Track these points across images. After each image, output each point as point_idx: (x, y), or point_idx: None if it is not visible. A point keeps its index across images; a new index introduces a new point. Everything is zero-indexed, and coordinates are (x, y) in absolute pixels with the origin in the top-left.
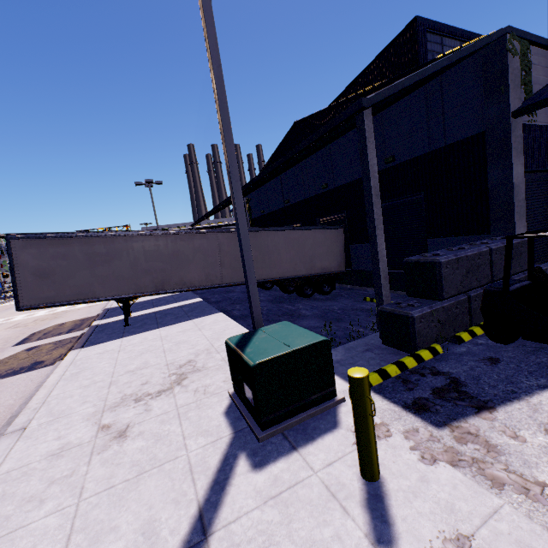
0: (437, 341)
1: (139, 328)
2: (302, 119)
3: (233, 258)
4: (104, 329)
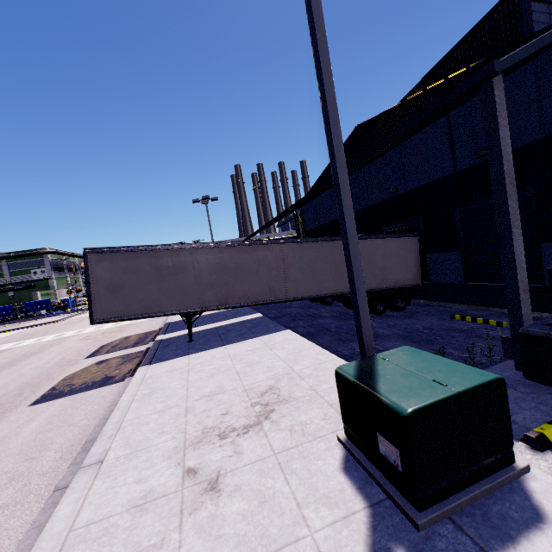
0: None
1: (204, 344)
2: (365, 122)
3: (297, 270)
4: (168, 344)
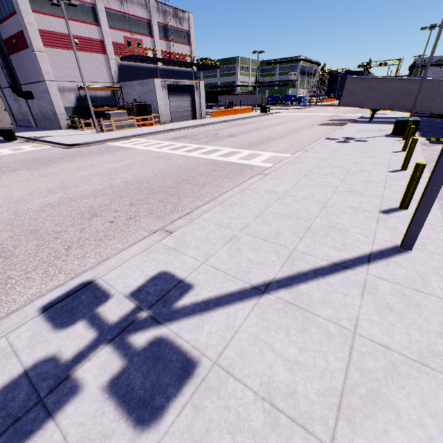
0: None
1: (373, 123)
2: None
3: (442, 97)
4: (359, 121)
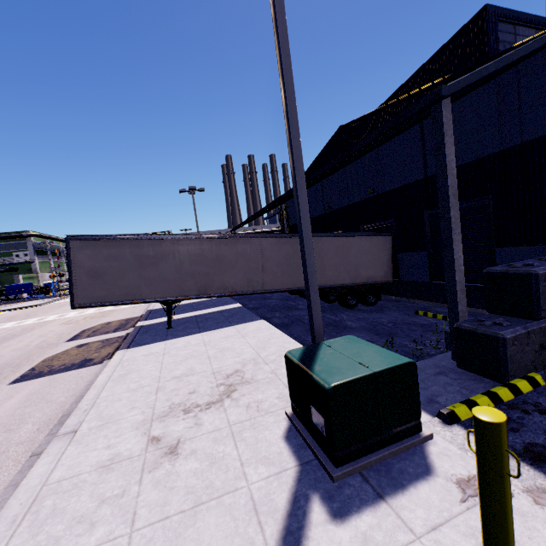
0: (533, 369)
1: (182, 331)
2: (348, 123)
3: (275, 264)
4: (148, 330)
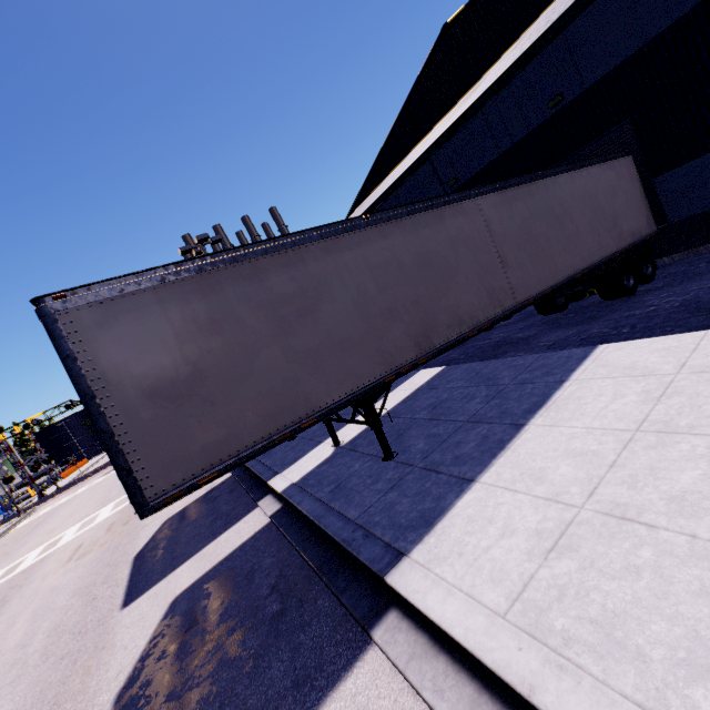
0: None
1: (452, 446)
2: (463, 8)
3: (514, 245)
4: (336, 485)
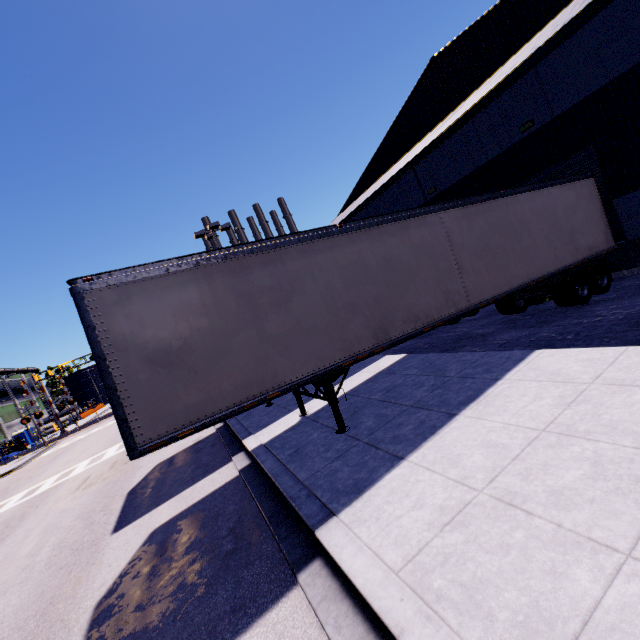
0: None
1: (394, 427)
2: (449, 44)
3: (472, 254)
4: (295, 450)
